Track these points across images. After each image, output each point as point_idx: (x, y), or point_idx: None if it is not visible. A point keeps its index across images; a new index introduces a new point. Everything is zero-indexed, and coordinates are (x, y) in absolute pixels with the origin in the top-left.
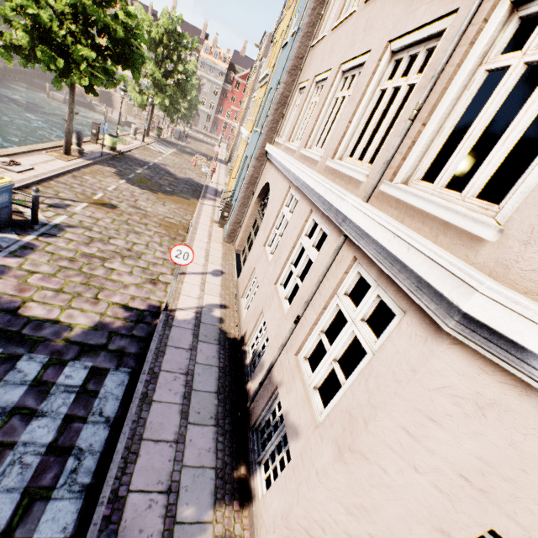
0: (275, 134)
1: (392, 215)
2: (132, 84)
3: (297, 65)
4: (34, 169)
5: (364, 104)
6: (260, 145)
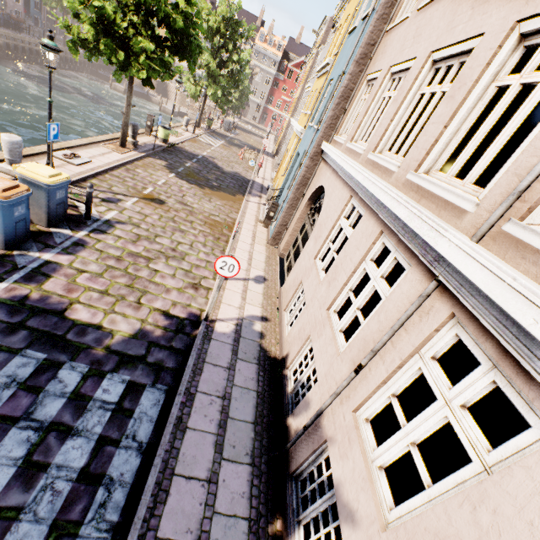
0: (333, 132)
1: (526, 272)
2: (187, 75)
3: (366, 53)
4: (92, 162)
5: (469, 105)
6: (315, 142)
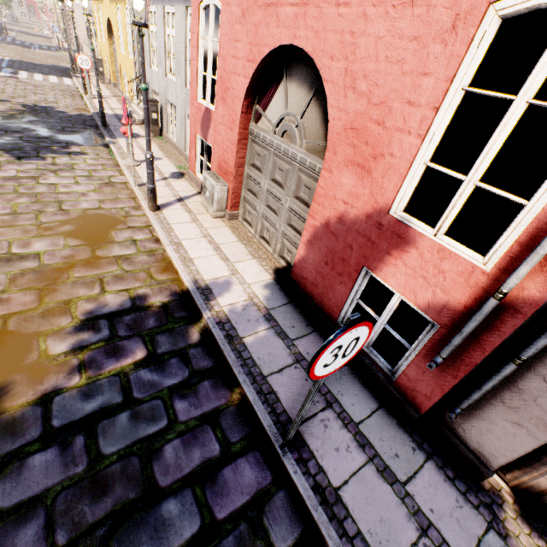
0: None
1: None
2: None
3: None
4: None
5: None
6: None
